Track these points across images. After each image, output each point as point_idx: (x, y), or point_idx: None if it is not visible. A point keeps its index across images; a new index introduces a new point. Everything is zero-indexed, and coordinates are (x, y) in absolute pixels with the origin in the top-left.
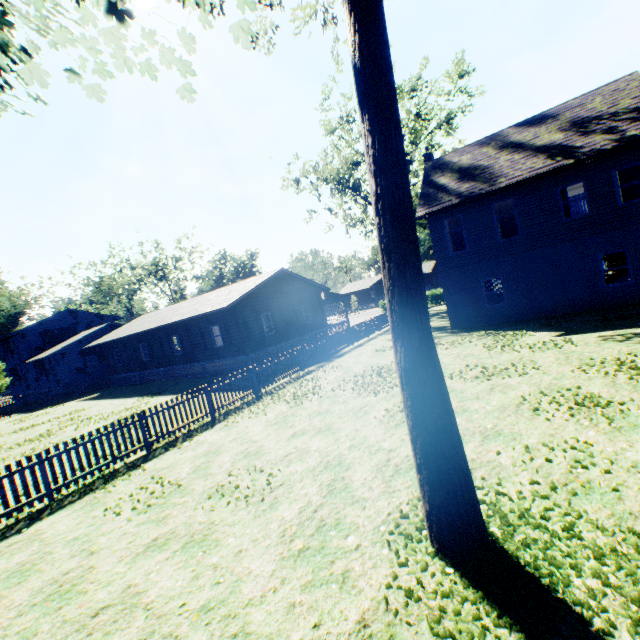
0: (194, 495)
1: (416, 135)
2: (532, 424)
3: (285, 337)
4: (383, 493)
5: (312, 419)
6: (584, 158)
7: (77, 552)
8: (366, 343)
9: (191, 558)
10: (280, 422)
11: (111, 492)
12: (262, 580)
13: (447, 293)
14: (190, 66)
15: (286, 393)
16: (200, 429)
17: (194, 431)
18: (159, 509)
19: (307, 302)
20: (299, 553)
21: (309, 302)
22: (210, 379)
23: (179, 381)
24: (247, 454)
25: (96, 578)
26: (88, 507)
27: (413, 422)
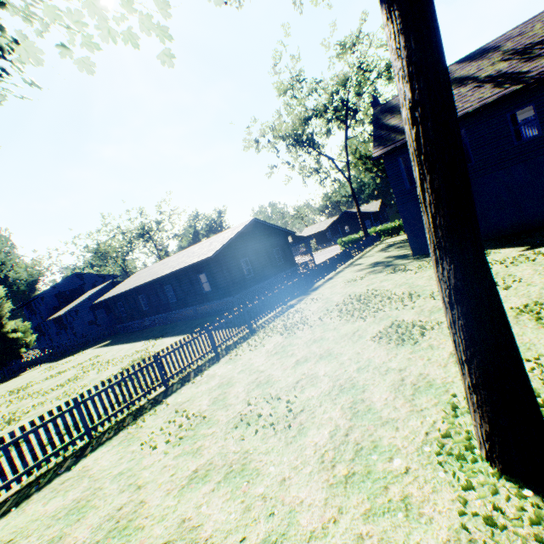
0: (220, 425)
1: (360, 86)
2: (541, 333)
3: (262, 278)
4: (411, 412)
5: (310, 347)
6: (533, 81)
7: (125, 487)
8: (335, 276)
9: (236, 489)
10: (280, 352)
11: (142, 427)
12: (317, 510)
13: (407, 224)
14: (167, 30)
15: (276, 326)
16: (207, 364)
17: (202, 366)
18: (191, 441)
19: (277, 246)
20: (346, 479)
21: (279, 246)
22: (203, 320)
23: (176, 324)
24: (258, 383)
25: (149, 513)
26: (125, 442)
27: (467, 342)
